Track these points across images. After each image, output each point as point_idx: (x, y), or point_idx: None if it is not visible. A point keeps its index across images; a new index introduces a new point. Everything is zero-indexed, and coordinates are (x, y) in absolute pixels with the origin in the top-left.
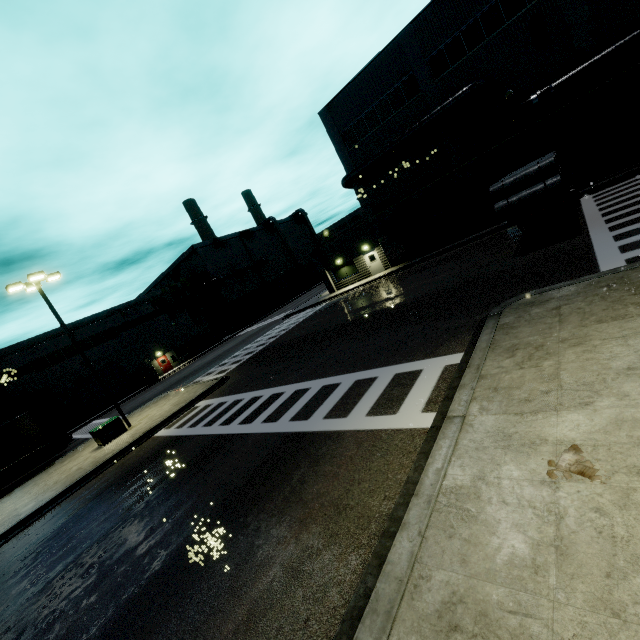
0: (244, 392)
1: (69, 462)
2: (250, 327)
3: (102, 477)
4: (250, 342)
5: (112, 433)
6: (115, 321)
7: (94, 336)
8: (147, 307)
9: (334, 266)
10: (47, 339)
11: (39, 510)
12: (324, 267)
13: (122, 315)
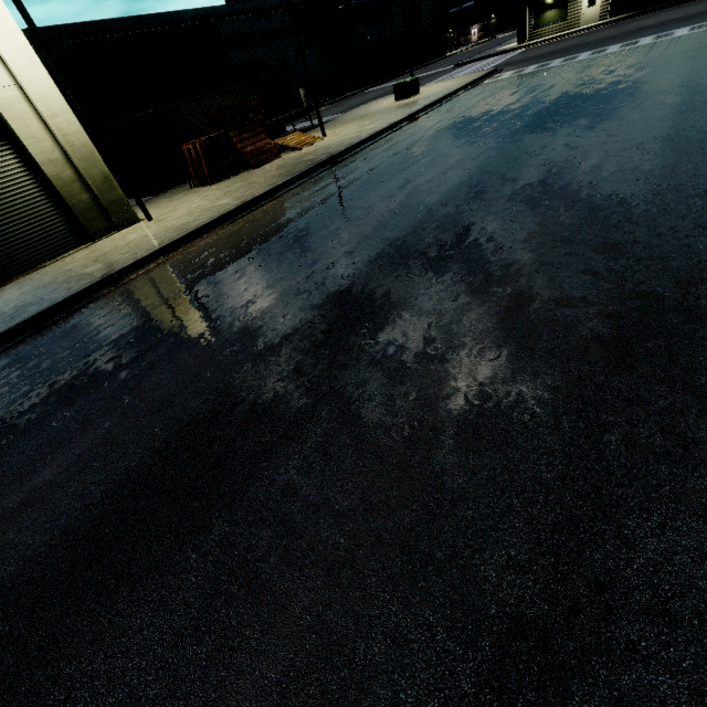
0: (567, 57)
1: (372, 110)
2: (377, 86)
3: (476, 90)
4: (439, 76)
5: (415, 89)
6: (259, 23)
7: (242, 35)
8: (285, 17)
9: (541, 6)
10: (206, 18)
11: (443, 98)
12: (528, 5)
13: (265, 17)
